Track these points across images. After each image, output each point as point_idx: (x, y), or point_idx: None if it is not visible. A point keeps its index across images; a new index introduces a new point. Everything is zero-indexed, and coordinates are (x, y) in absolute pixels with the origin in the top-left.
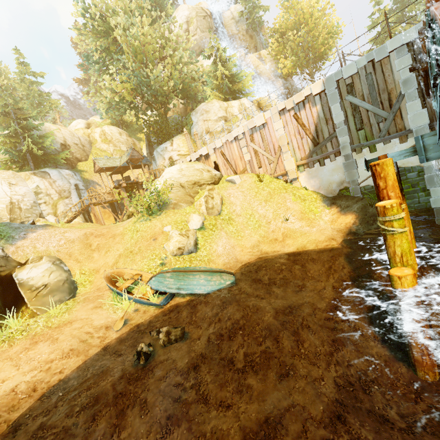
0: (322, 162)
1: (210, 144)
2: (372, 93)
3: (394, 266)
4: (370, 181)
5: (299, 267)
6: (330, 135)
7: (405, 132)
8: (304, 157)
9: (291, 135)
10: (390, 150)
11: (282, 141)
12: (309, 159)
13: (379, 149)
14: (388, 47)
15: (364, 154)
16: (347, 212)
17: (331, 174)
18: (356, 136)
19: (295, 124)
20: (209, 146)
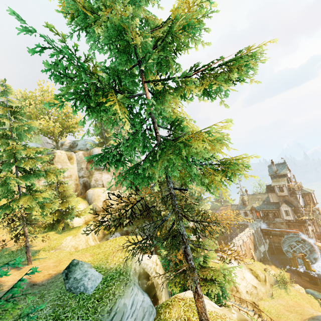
0: (256, 251)
1: (233, 247)
2: (258, 234)
3: (311, 269)
4: (262, 255)
5: (296, 281)
6: (255, 243)
7: (263, 243)
8: (253, 250)
9: (250, 243)
10: (262, 247)
11: (250, 246)
12: (254, 251)
13: (261, 247)
14: (258, 226)
15: (259, 248)
16: (270, 265)
17: (257, 254)
18: (258, 244)
19: (250, 240)
20: (232, 248)
